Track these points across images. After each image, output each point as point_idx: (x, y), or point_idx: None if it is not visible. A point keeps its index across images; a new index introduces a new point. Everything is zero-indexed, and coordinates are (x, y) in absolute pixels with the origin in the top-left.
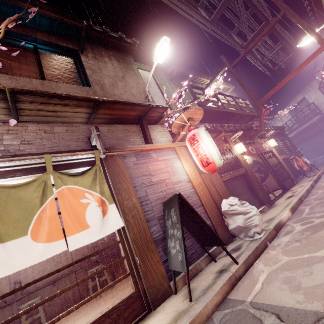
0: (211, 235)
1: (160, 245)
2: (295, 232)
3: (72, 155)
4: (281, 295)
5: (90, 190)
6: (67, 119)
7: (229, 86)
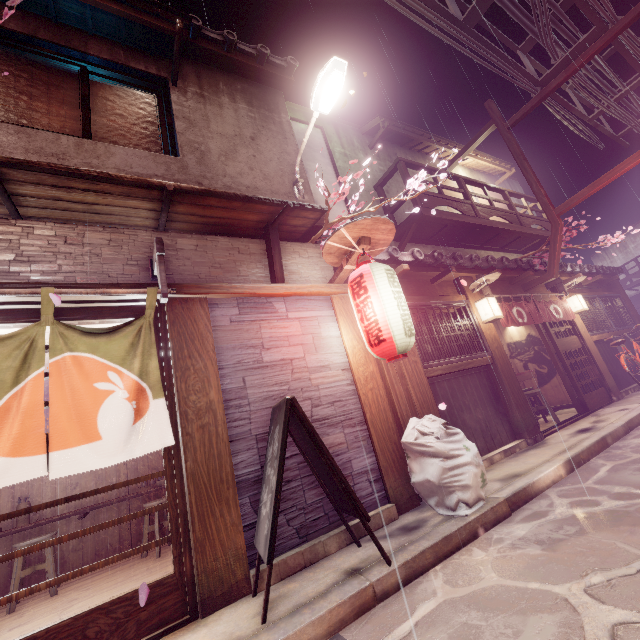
0: (344, 494)
1: (249, 493)
2: (548, 519)
3: (98, 293)
4: None
5: (120, 366)
6: (116, 218)
7: (502, 168)
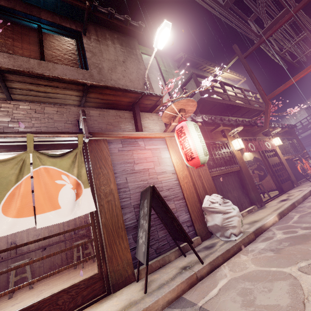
0: (180, 231)
1: (131, 233)
2: (274, 240)
3: (54, 136)
4: (231, 307)
5: (67, 172)
6: (59, 100)
7: (240, 78)
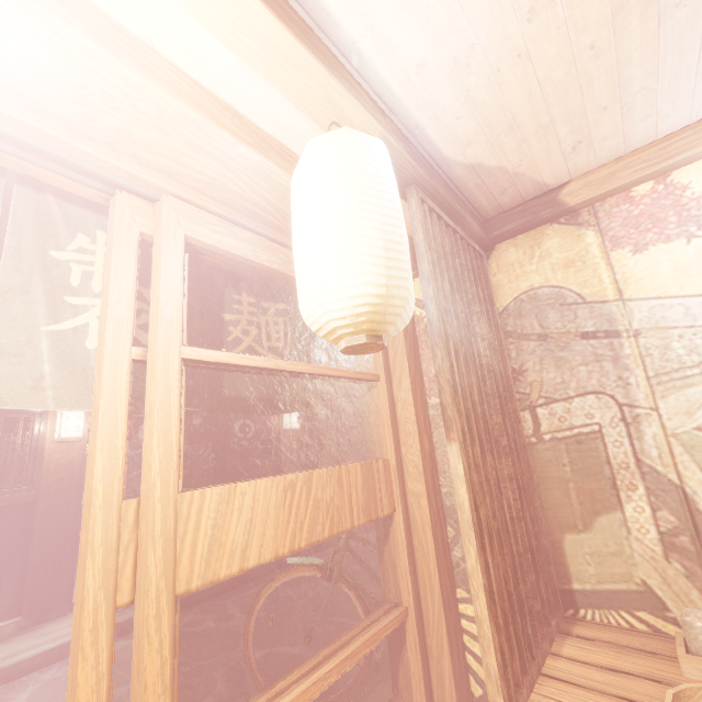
0: None
1: None
2: None
3: None
4: None
5: None
6: None
7: None
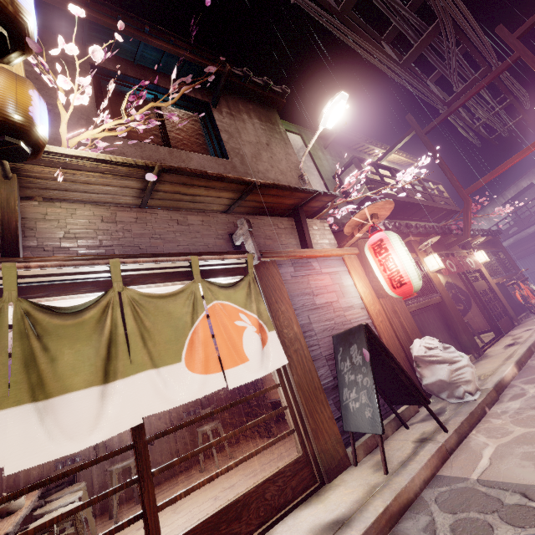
0: (410, 387)
1: (331, 396)
2: (529, 396)
3: (220, 258)
4: (523, 472)
5: (245, 309)
6: (202, 205)
7: (412, 161)
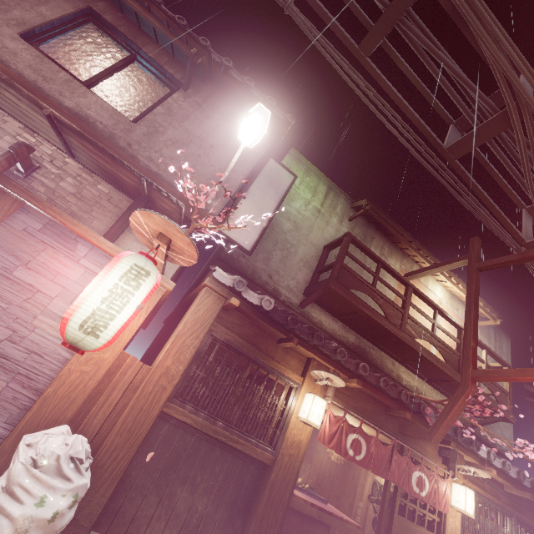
0: None
1: None
2: None
3: None
4: None
5: None
6: (40, 127)
7: (485, 312)
